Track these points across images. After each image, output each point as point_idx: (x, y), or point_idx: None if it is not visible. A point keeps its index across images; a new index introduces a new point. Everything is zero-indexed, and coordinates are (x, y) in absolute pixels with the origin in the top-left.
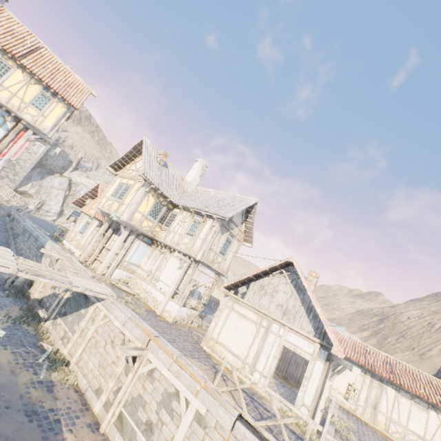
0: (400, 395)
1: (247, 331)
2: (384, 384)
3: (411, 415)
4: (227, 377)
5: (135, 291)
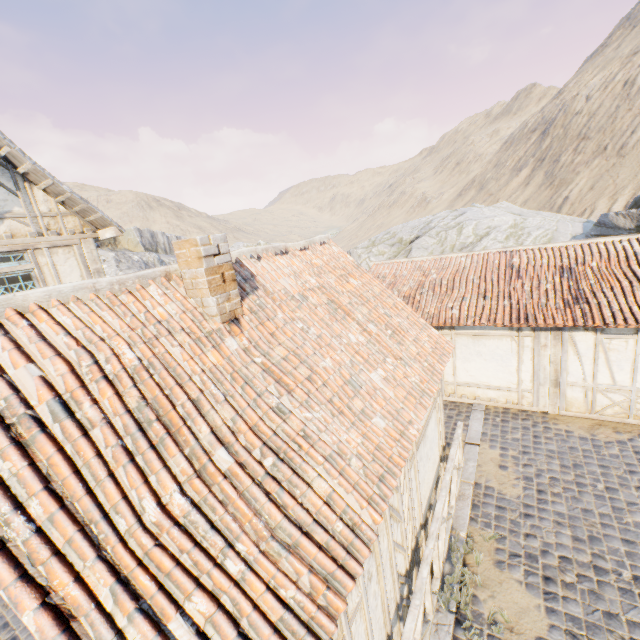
0: (607, 338)
1: None
2: (565, 332)
3: (639, 364)
4: None
5: None
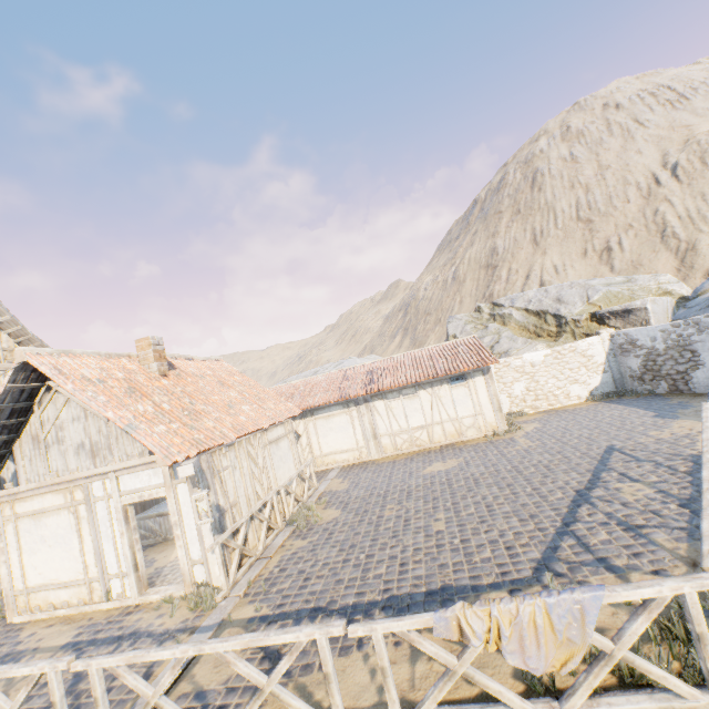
0: (389, 401)
1: (63, 531)
2: (370, 402)
3: (407, 413)
4: (36, 651)
5: None
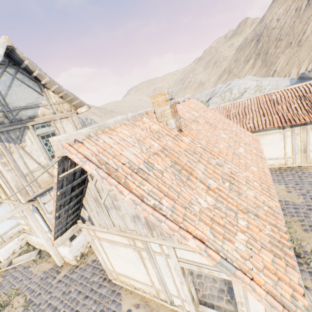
0: None
1: (131, 257)
2: (308, 125)
3: None
4: None
5: (36, 247)
